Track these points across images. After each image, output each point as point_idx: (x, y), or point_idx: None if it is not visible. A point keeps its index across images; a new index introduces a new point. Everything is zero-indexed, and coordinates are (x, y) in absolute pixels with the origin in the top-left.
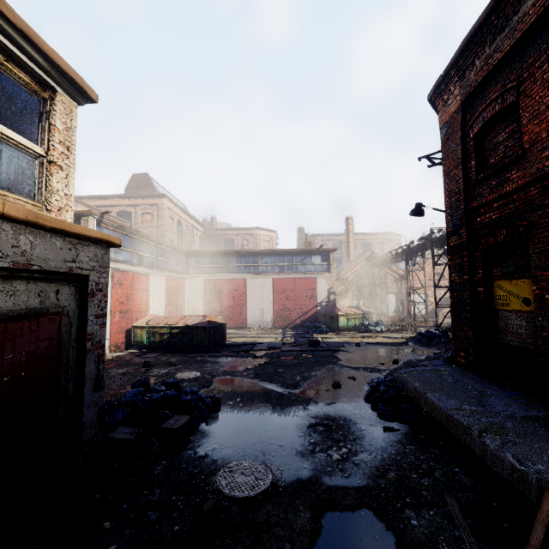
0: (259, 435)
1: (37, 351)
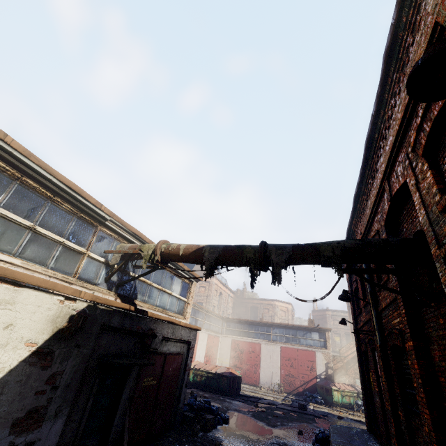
0: (244, 438)
1: (177, 366)
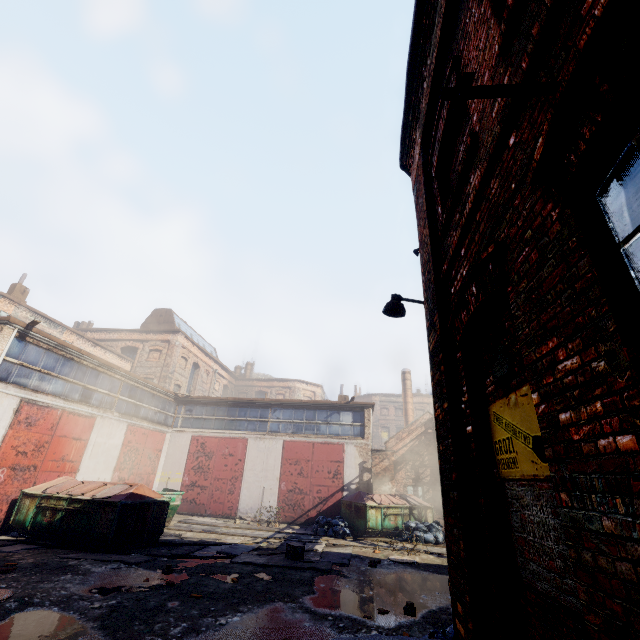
0: None
1: None
